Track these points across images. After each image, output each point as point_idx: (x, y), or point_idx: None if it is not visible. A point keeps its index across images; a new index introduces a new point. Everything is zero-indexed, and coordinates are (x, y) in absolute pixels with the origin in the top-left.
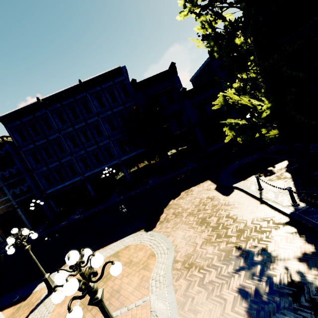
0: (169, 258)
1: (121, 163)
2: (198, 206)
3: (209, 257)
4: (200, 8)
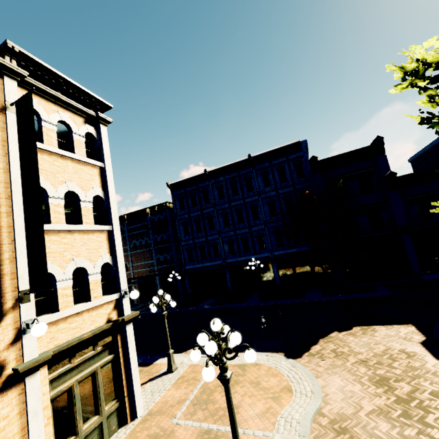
0: (312, 404)
1: (272, 258)
2: (379, 357)
3: (379, 436)
4: (429, 80)
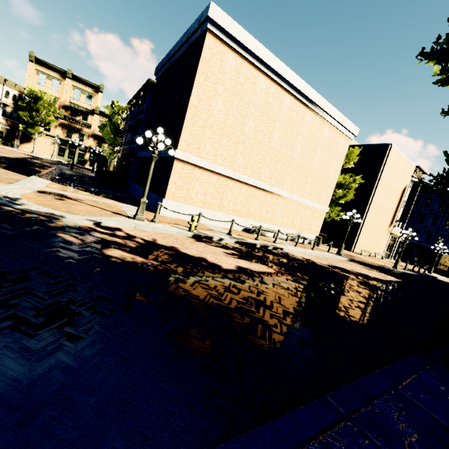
0: None
1: None
2: None
3: None
4: None
